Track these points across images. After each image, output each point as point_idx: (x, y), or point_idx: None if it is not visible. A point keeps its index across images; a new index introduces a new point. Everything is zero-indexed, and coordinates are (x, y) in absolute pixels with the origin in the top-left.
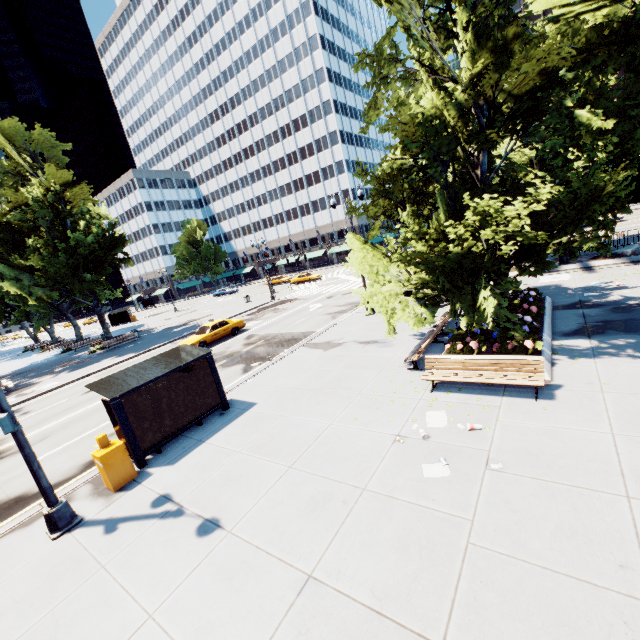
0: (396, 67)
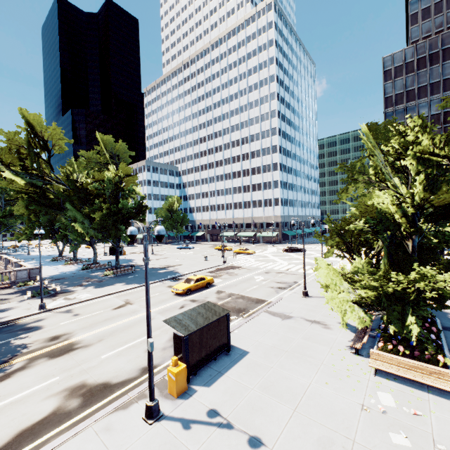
0: (363, 176)
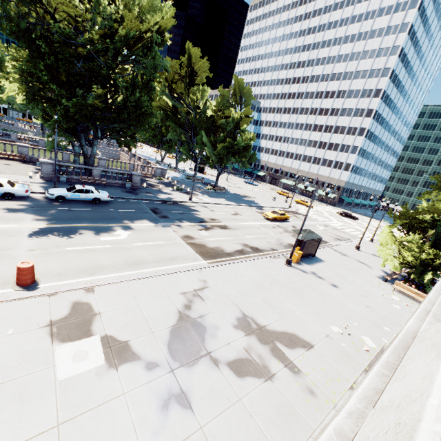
0: None
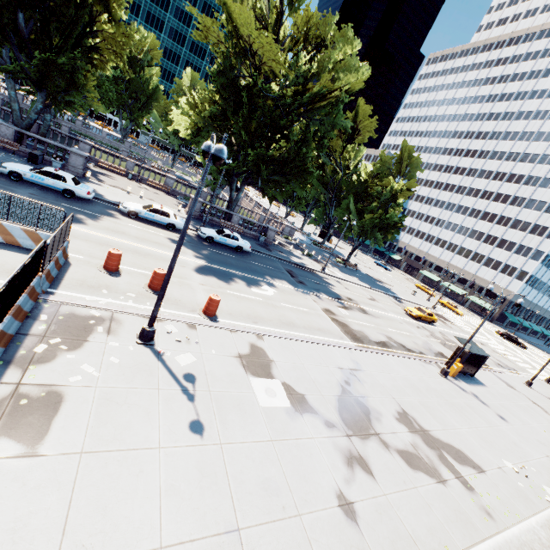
0: None
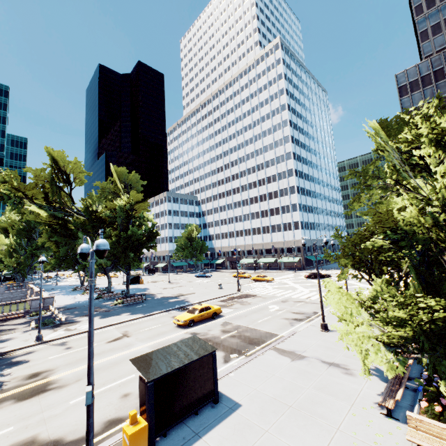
0: (373, 180)
